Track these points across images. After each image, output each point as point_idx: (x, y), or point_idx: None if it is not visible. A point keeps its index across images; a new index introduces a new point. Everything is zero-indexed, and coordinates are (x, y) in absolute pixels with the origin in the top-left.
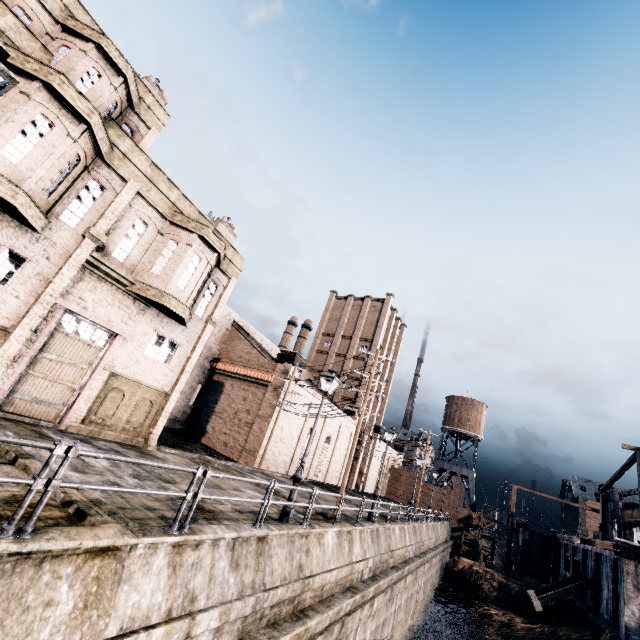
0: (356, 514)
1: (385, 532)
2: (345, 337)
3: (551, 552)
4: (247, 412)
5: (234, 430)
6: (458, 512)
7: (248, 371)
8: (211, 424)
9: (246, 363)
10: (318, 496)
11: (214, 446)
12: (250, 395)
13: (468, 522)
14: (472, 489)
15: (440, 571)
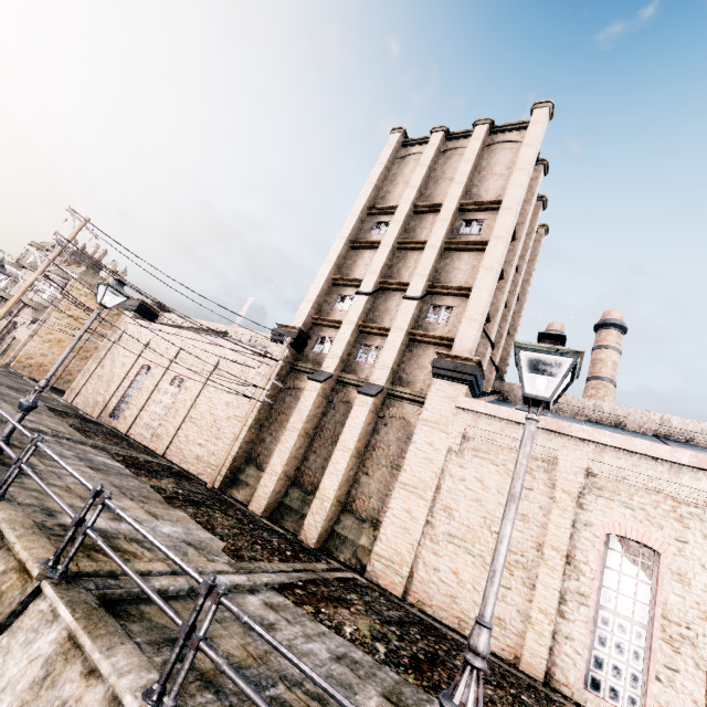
0: None
1: None
2: None
3: None
4: None
5: None
6: None
7: None
8: None
9: None
10: None
11: None
12: None
13: None
14: None
15: None
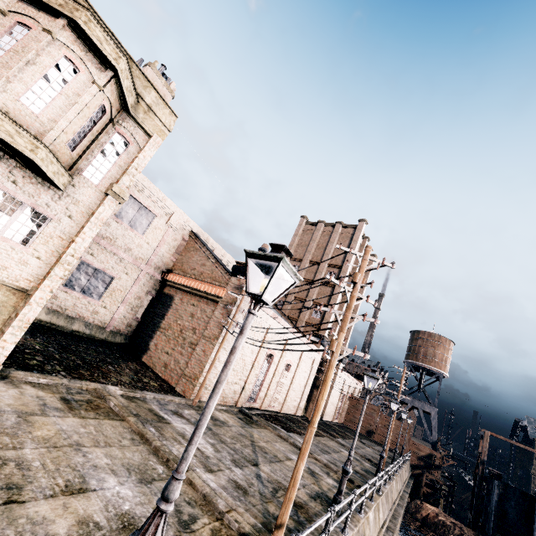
0: (314, 490)
1: (358, 532)
2: (313, 262)
3: (534, 515)
4: (193, 331)
5: (177, 350)
6: (419, 449)
7: (198, 284)
8: (154, 341)
9: (199, 276)
10: (264, 450)
11: (154, 366)
12: (198, 311)
13: (429, 461)
14: (434, 427)
15: (402, 519)
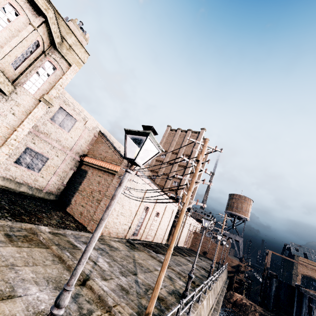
0: (171, 289)
1: (197, 313)
2: (174, 153)
3: (294, 297)
4: (99, 192)
5: (88, 204)
6: (232, 262)
7: (103, 163)
8: (74, 198)
9: (103, 158)
10: (141, 265)
11: (73, 214)
12: (103, 180)
13: (238, 268)
14: (241, 249)
15: (222, 302)
